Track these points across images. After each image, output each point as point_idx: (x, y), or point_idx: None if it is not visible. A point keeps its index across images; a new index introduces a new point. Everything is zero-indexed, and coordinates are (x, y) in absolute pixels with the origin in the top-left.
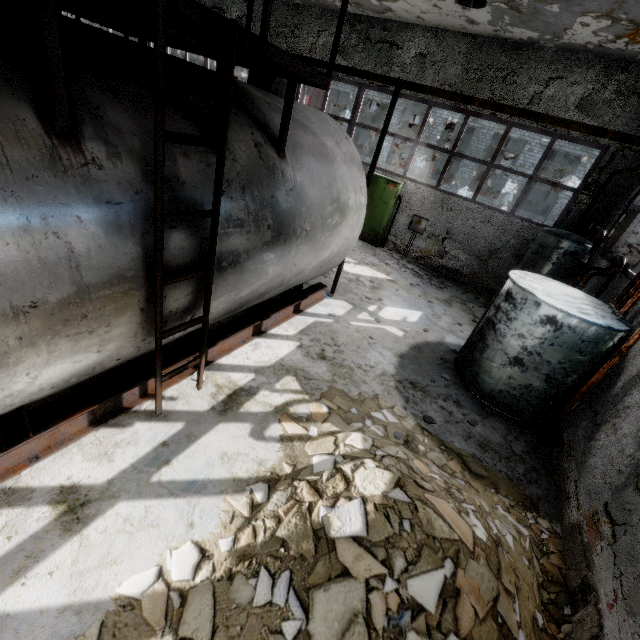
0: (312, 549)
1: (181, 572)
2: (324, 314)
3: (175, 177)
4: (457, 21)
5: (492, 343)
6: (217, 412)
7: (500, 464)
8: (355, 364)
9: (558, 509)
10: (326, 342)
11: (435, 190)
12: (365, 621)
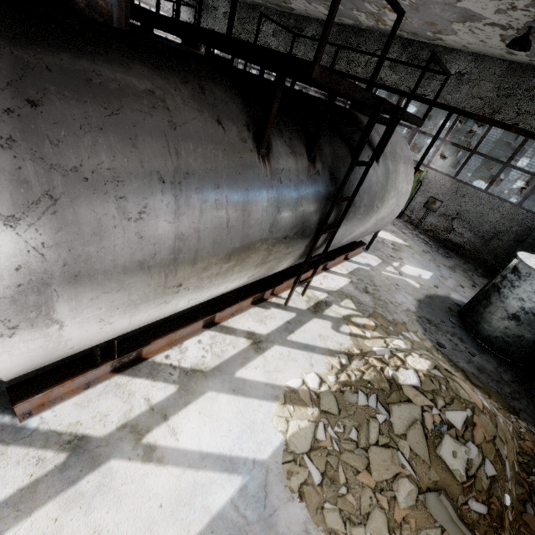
0: (388, 387)
1: (313, 384)
2: (363, 263)
3: (339, 178)
4: (497, 51)
5: (495, 302)
6: (311, 311)
7: (492, 383)
8: (388, 300)
9: (534, 419)
10: (367, 282)
11: (453, 179)
12: (421, 424)
